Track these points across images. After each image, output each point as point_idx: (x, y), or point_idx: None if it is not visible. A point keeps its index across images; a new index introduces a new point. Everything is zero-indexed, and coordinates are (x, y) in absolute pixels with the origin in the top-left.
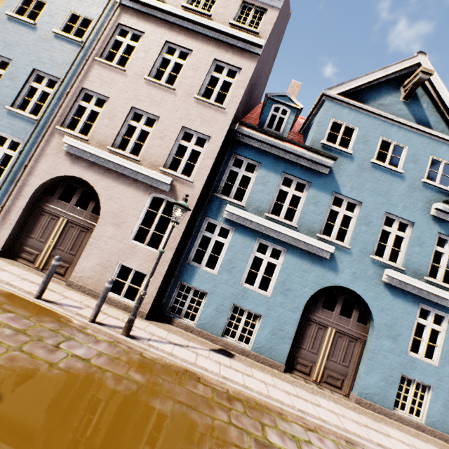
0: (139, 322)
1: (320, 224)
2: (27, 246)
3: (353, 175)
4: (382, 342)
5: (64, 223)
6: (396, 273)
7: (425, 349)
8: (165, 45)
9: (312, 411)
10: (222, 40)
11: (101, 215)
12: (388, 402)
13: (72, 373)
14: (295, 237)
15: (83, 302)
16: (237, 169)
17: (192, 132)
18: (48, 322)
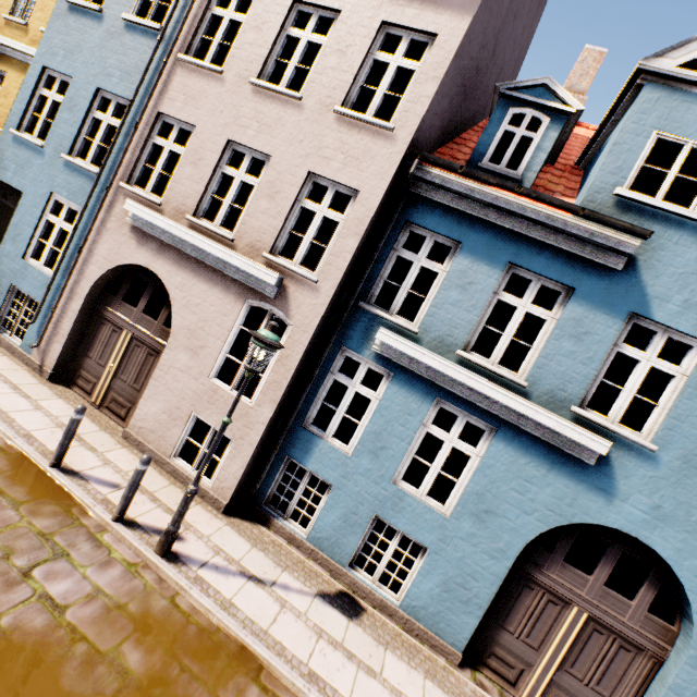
0: (207, 520)
1: (585, 385)
2: (84, 369)
3: (693, 274)
4: None
5: (128, 339)
6: None
7: None
8: (292, 9)
9: None
10: None
11: (172, 333)
12: None
13: (13, 642)
14: (517, 408)
15: (131, 472)
16: (411, 255)
17: (326, 183)
18: (46, 515)
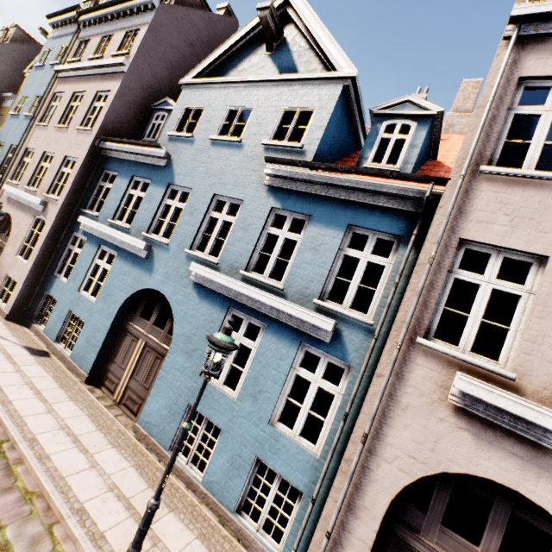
0: None
1: (150, 222)
2: None
3: (190, 160)
4: (177, 357)
5: None
6: (198, 266)
7: (226, 374)
8: (75, 95)
9: (16, 396)
10: (103, 73)
11: (9, 239)
12: (166, 439)
13: None
14: (118, 237)
15: None
16: (104, 183)
17: (71, 159)
18: None
